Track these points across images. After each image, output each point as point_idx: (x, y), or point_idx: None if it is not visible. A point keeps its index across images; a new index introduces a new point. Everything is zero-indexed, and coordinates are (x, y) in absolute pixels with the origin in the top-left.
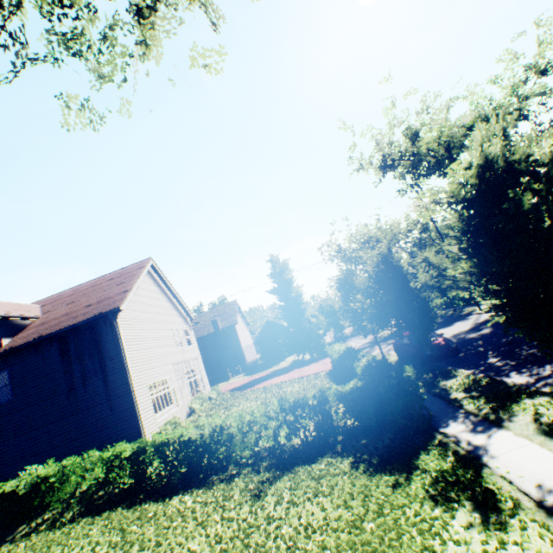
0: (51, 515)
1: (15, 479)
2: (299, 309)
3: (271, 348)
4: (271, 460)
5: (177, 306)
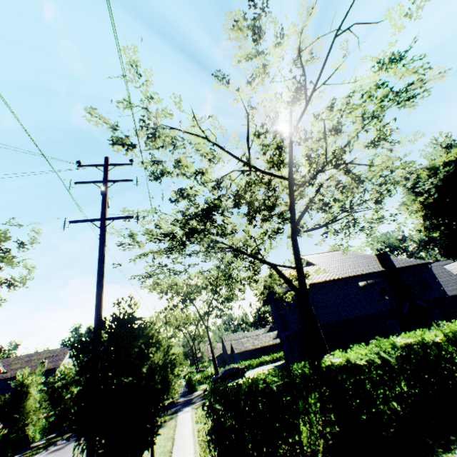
0: None
1: None
2: None
3: None
4: None
5: None
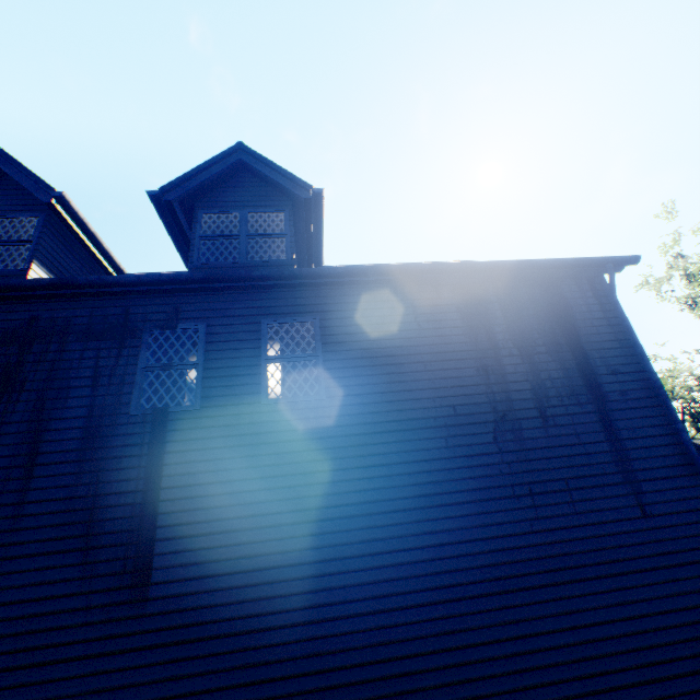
0: None
1: None
2: None
3: None
4: None
5: None
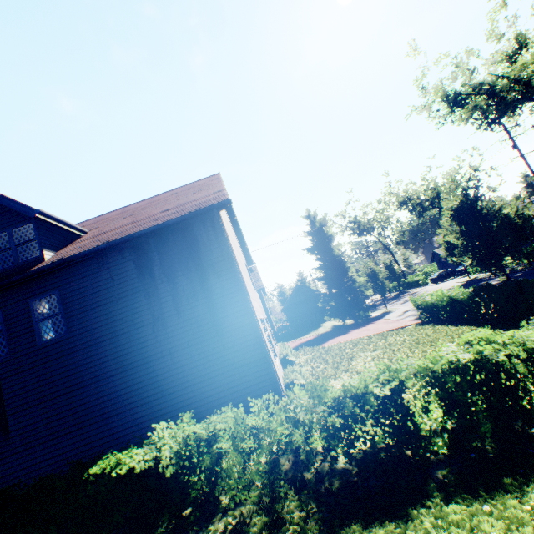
0: (241, 519)
1: (142, 448)
2: (344, 268)
3: (301, 315)
4: None
5: (238, 244)
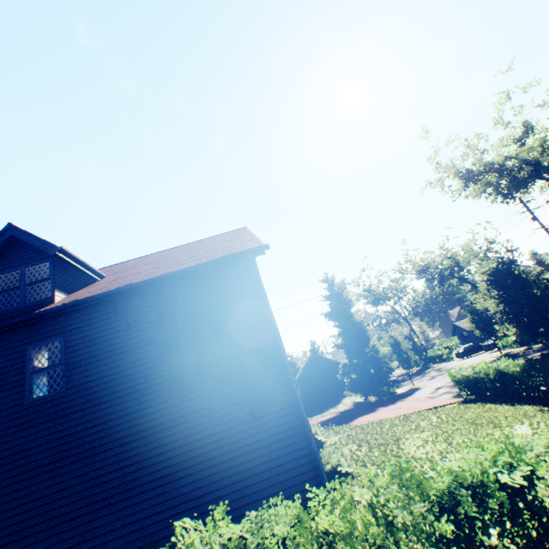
0: None
1: None
2: (365, 335)
3: (317, 388)
4: None
5: None
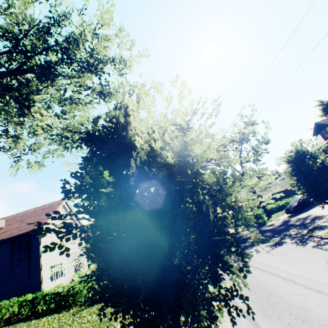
0: None
1: None
2: None
3: None
4: (89, 302)
5: (76, 222)
